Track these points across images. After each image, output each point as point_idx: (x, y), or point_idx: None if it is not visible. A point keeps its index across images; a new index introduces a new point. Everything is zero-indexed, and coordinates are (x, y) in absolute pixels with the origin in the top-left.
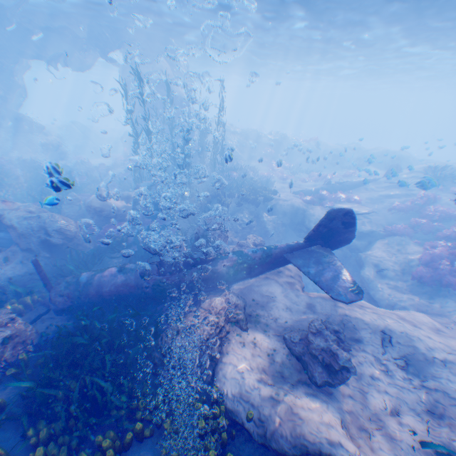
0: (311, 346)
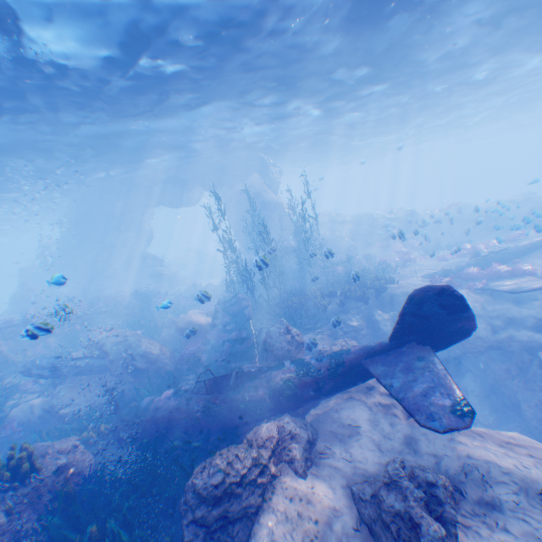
0: (382, 508)
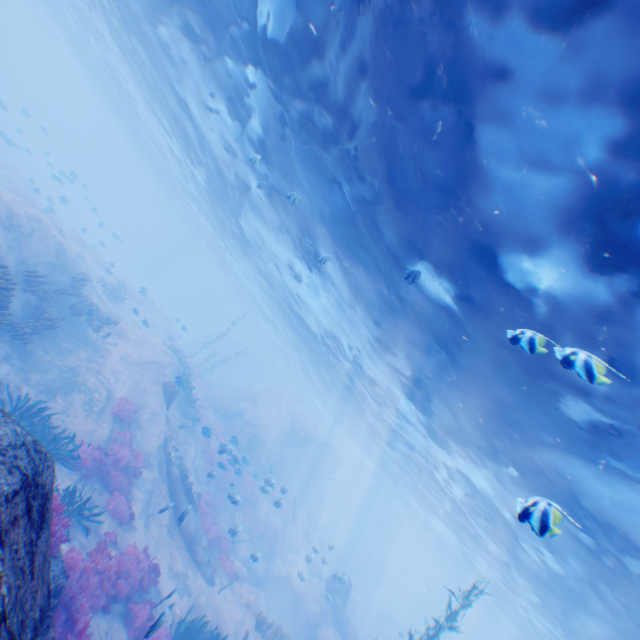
0: None
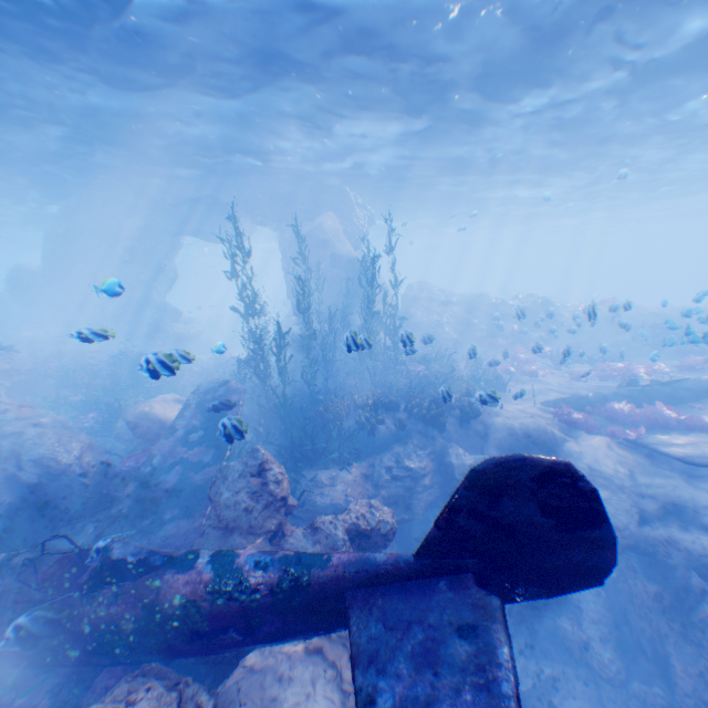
0: None
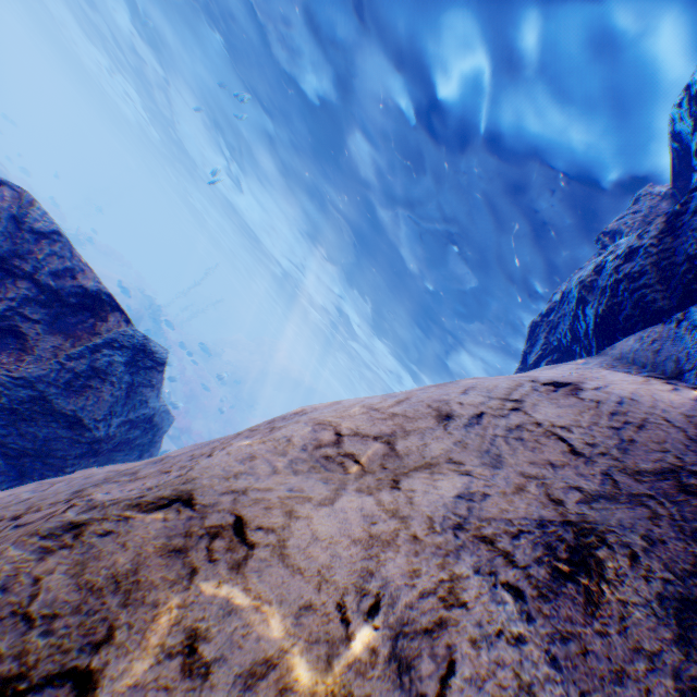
0: None
